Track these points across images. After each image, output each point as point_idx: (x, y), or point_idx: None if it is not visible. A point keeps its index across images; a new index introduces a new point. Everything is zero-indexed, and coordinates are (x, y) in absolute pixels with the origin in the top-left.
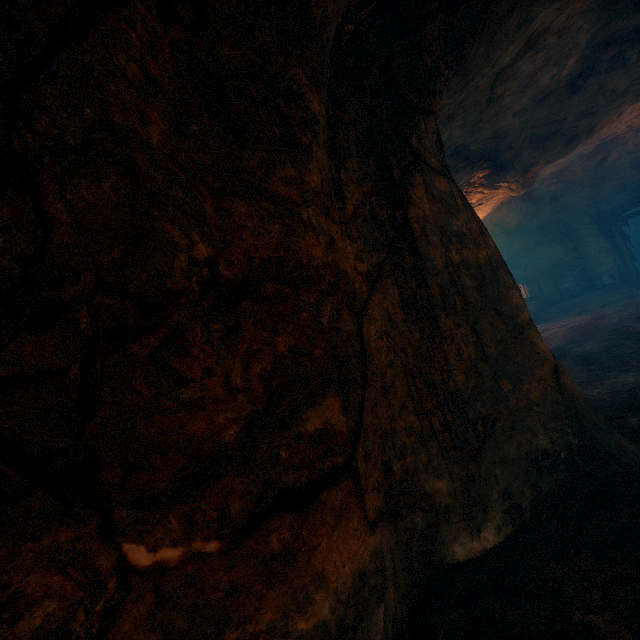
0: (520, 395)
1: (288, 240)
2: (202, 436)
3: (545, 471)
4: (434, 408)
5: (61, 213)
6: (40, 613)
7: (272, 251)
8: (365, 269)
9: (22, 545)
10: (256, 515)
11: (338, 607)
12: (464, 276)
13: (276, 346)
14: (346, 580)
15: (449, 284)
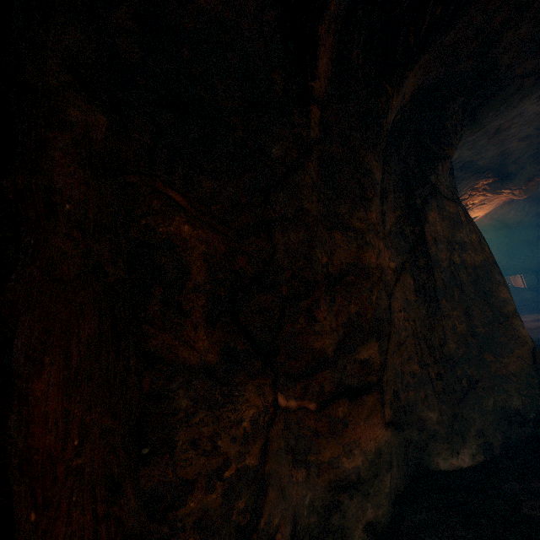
0: (500, 366)
1: (359, 253)
2: (319, 348)
3: (515, 424)
4: (431, 363)
5: (281, 245)
6: (251, 411)
7: (351, 259)
8: (394, 266)
9: (250, 380)
10: (335, 394)
11: (366, 462)
12: (462, 273)
13: (349, 309)
14: (371, 449)
15: (450, 279)
